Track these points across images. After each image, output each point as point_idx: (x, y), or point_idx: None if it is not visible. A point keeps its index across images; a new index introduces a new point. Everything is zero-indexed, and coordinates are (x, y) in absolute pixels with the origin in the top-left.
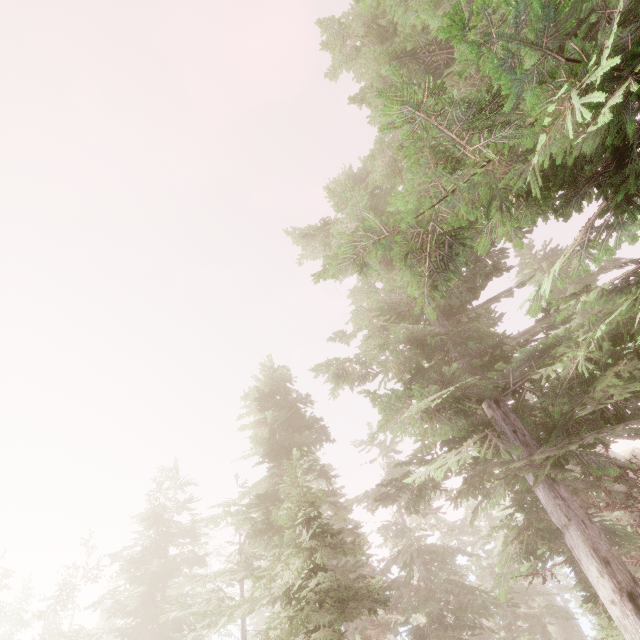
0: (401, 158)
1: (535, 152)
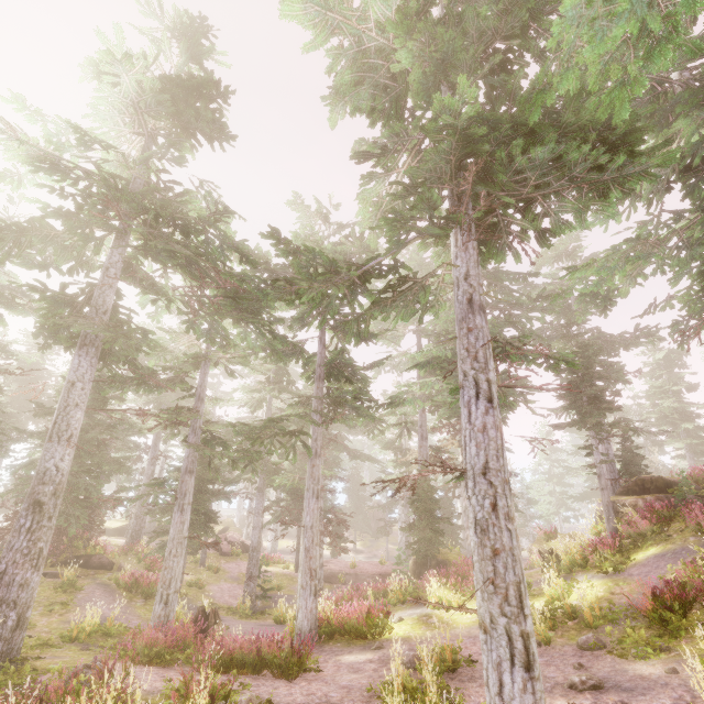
0: None
1: None
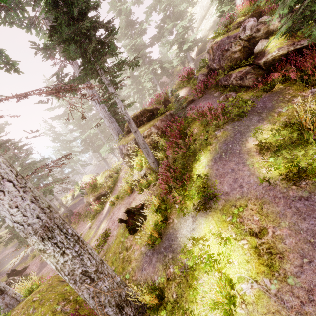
0: (150, 12)
1: (184, 48)
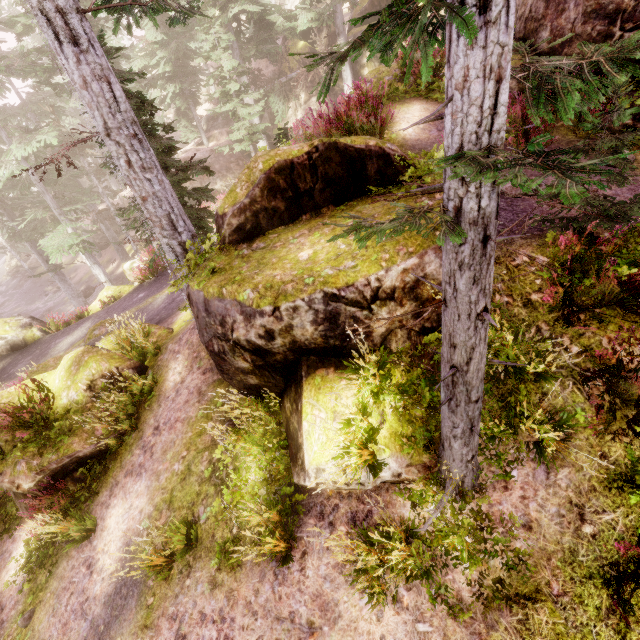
0: None
1: None
